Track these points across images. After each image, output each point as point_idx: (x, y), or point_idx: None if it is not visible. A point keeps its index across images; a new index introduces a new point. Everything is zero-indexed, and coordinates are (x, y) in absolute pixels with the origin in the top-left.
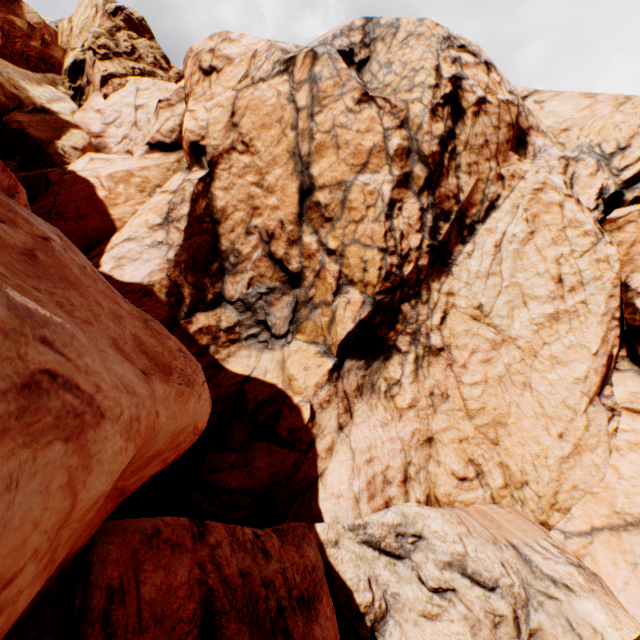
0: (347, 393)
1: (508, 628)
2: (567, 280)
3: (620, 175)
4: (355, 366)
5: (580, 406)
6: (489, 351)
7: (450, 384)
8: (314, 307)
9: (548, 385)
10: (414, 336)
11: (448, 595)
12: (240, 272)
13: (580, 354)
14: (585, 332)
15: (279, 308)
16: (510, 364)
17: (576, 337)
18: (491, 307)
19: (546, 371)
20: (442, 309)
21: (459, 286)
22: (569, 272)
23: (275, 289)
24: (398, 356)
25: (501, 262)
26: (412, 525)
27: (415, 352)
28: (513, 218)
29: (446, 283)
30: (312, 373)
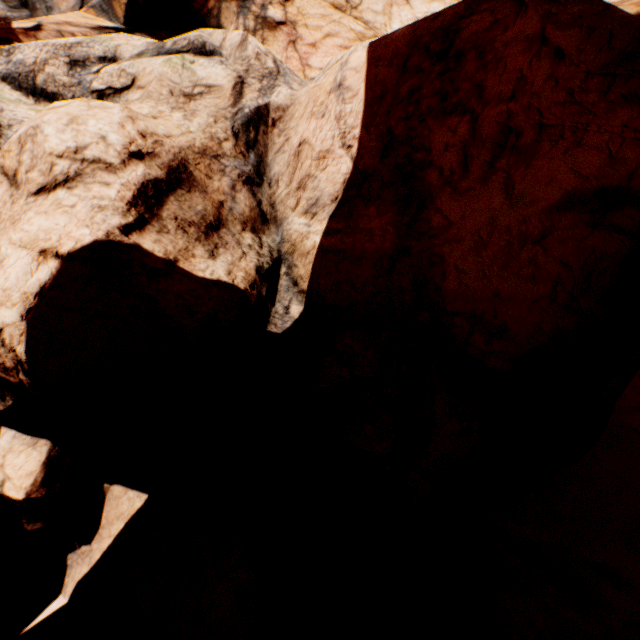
0: None
1: (220, 102)
2: None
3: None
4: None
5: None
6: (354, 41)
7: (292, 67)
8: None
9: None
10: (243, 4)
11: (124, 100)
12: None
13: None
14: None
15: None
16: None
17: None
18: None
19: None
20: None
21: None
22: None
23: None
24: None
25: None
26: (102, 43)
27: (244, 25)
28: None
29: None
30: (68, 16)
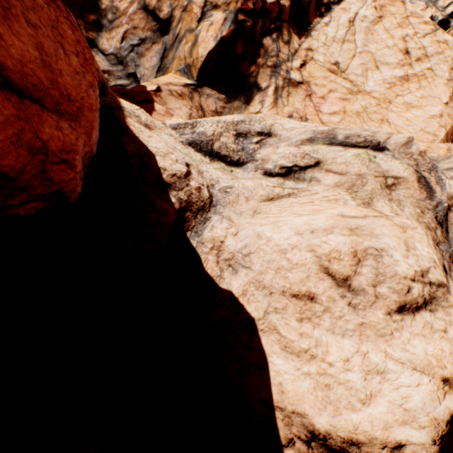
0: (203, 109)
1: (411, 192)
2: (413, 53)
3: (445, 11)
4: (215, 96)
5: (439, 133)
6: (346, 94)
7: (309, 112)
8: (179, 42)
9: (405, 121)
10: (274, 70)
11: (308, 175)
12: (116, 28)
13: (432, 101)
14: (434, 89)
15: (149, 58)
16: (367, 107)
17: (426, 92)
18: (347, 66)
19: (402, 112)
20: (302, 59)
21: (317, 45)
22: (414, 47)
23: (146, 39)
24: (259, 95)
25: (355, 34)
26: (259, 122)
27: (275, 83)
28: (364, 5)
29: (306, 42)
30: (167, 77)
